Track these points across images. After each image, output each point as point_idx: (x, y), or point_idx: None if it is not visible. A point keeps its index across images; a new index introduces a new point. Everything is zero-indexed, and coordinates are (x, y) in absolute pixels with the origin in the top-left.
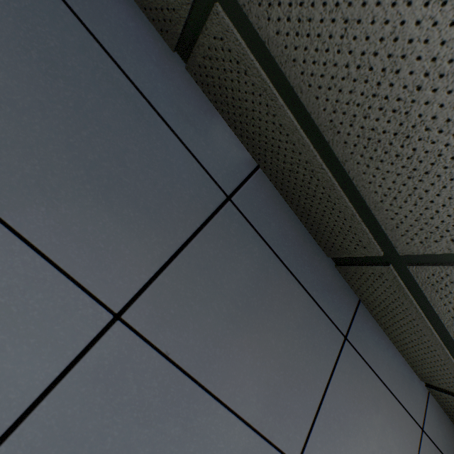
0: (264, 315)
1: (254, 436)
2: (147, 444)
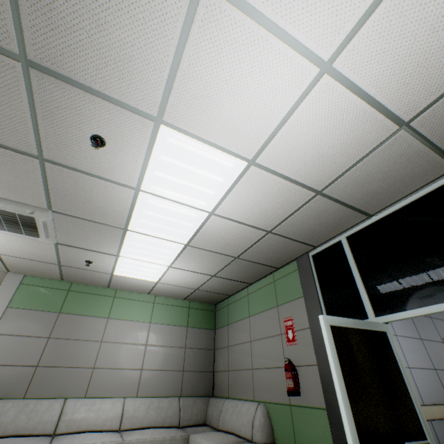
0: None
1: None
2: (441, 327)
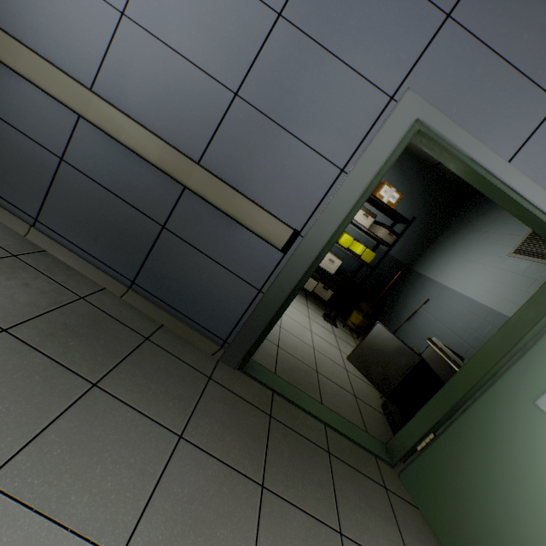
0: (539, 6)
1: (525, 81)
2: (465, 75)
